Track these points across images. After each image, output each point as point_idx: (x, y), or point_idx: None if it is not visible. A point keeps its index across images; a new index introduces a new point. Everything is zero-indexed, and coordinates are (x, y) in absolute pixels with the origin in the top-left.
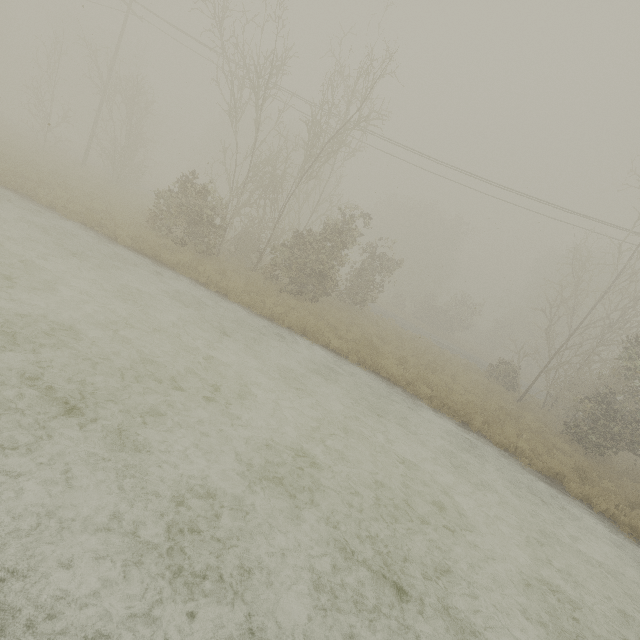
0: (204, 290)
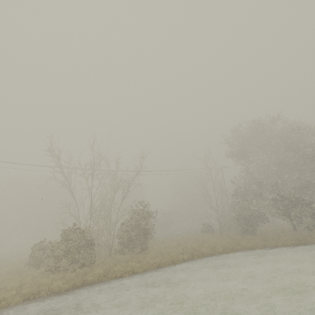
0: (127, 278)
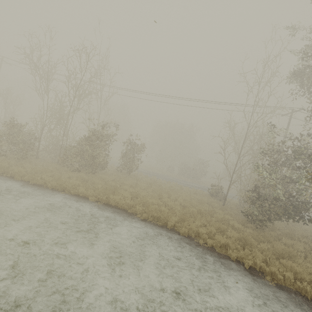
0: None
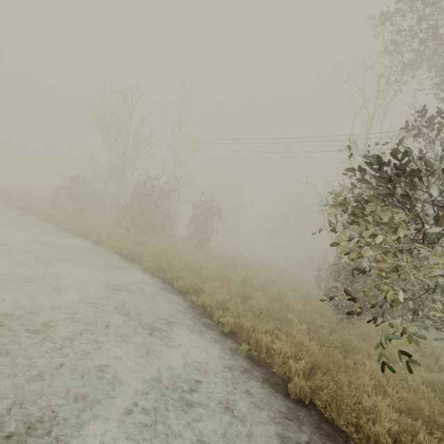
0: (39, 220)
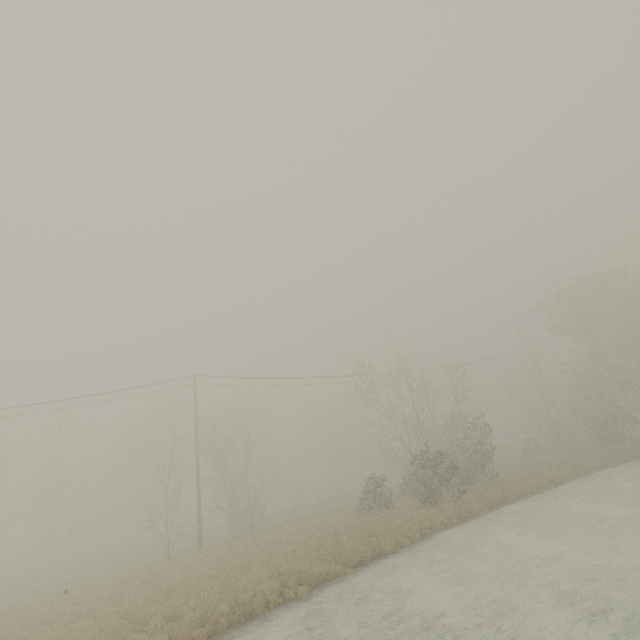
0: (532, 497)
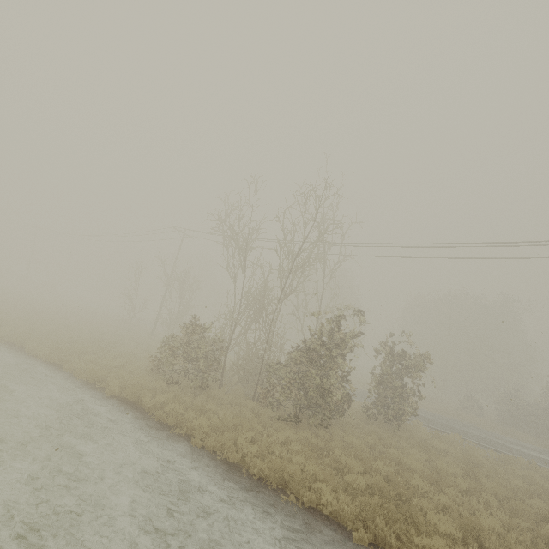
0: (165, 435)
